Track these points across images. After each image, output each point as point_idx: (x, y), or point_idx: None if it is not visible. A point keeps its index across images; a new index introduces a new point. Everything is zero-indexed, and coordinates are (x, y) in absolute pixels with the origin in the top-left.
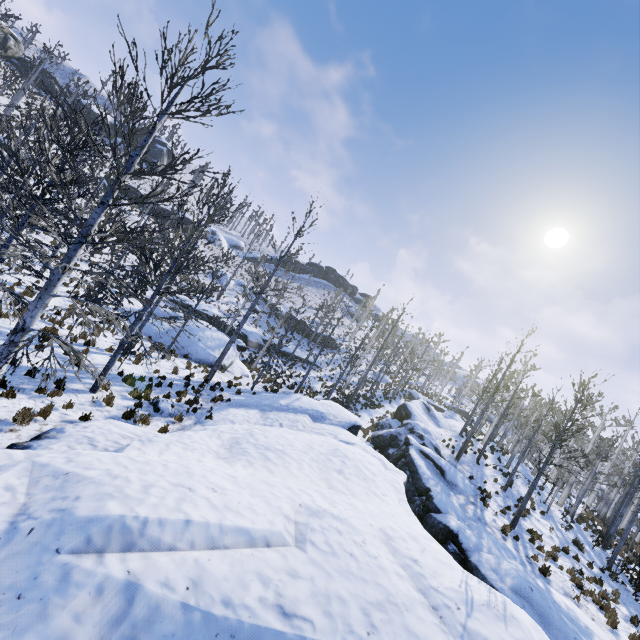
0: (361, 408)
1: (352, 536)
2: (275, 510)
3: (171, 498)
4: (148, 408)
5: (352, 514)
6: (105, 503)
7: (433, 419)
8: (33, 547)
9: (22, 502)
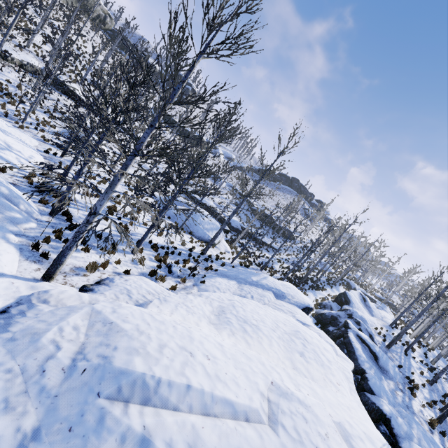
0: (308, 288)
1: (316, 426)
2: (253, 385)
3: (178, 361)
4: (165, 269)
5: (314, 402)
6: (133, 358)
7: (367, 308)
8: (83, 386)
9: (82, 341)
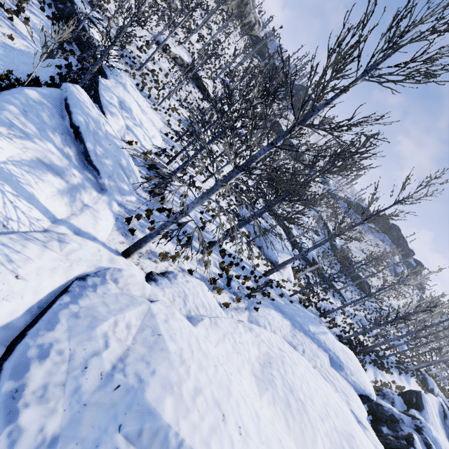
0: (369, 362)
1: None
2: None
3: (207, 422)
4: (224, 280)
5: None
6: (165, 396)
7: (446, 429)
8: (111, 407)
9: (128, 344)
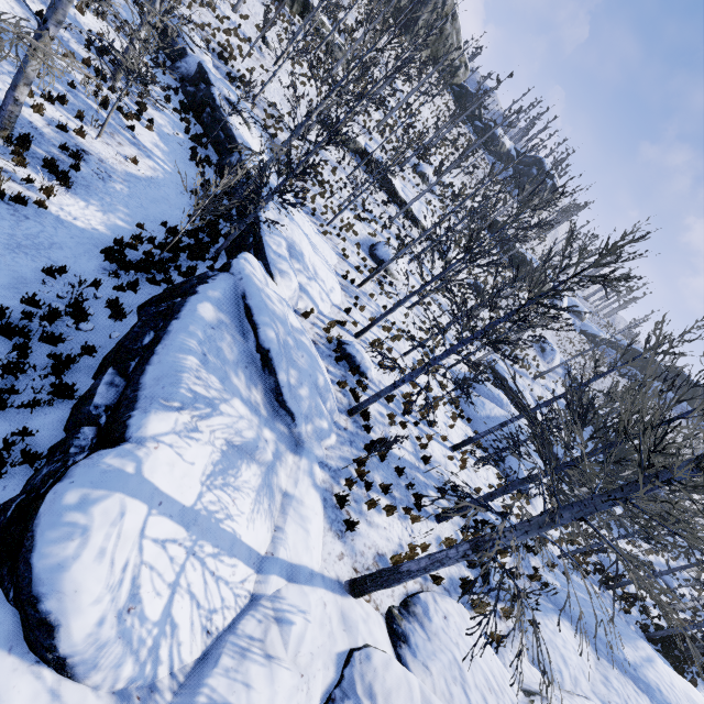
0: (698, 673)
1: None
2: None
3: None
4: (476, 570)
5: None
6: None
7: None
8: None
9: None
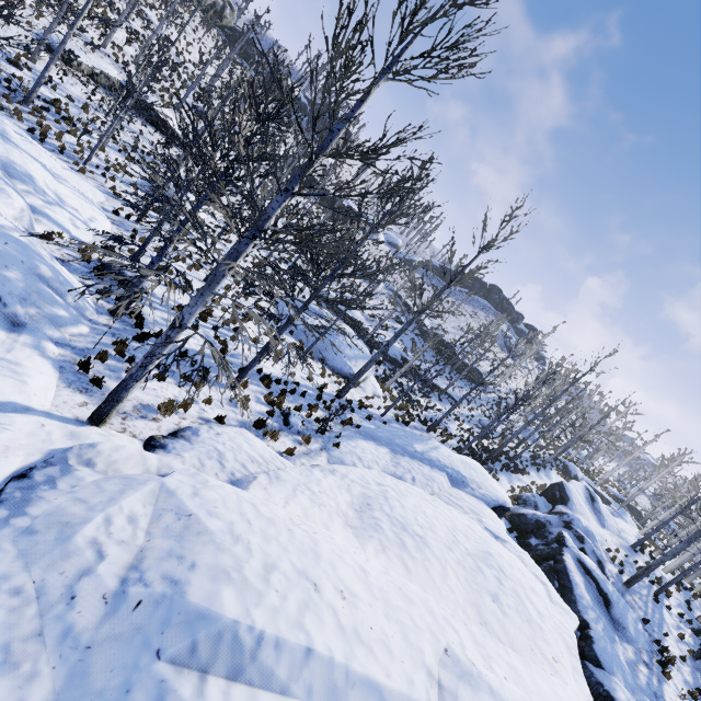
0: (501, 469)
1: None
2: (415, 655)
3: (293, 600)
4: (278, 419)
5: (517, 695)
6: (220, 589)
7: (596, 514)
8: (135, 634)
9: (140, 544)
